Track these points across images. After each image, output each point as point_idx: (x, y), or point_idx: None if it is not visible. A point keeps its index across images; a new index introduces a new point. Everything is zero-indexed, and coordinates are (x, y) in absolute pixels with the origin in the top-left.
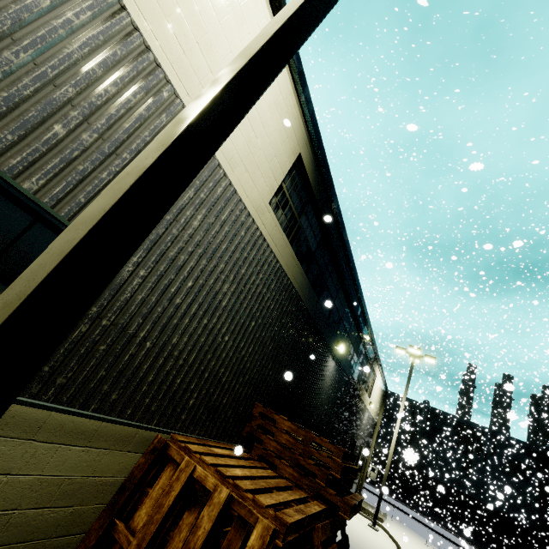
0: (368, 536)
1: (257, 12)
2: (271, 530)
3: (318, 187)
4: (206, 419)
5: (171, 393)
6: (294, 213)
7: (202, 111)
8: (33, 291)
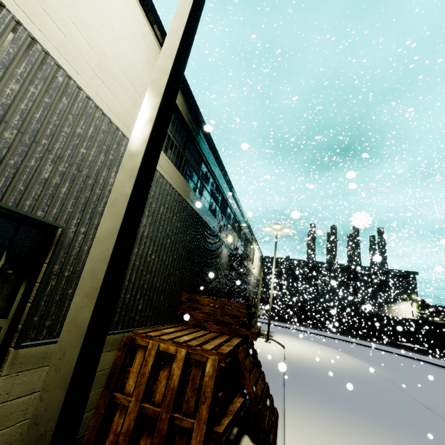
0: (265, 347)
1: None
2: (217, 360)
3: (193, 125)
4: (152, 314)
5: (126, 305)
6: (179, 149)
7: (146, 147)
8: (102, 284)
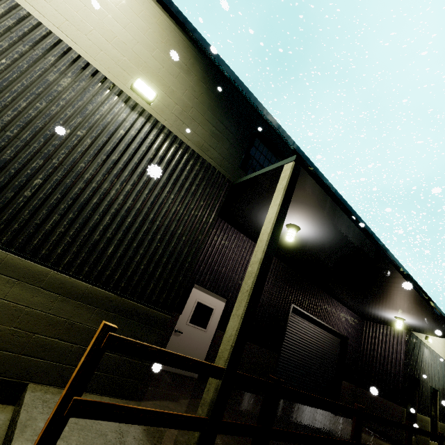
0: None
1: None
2: None
3: None
4: None
5: None
6: None
7: None
8: None
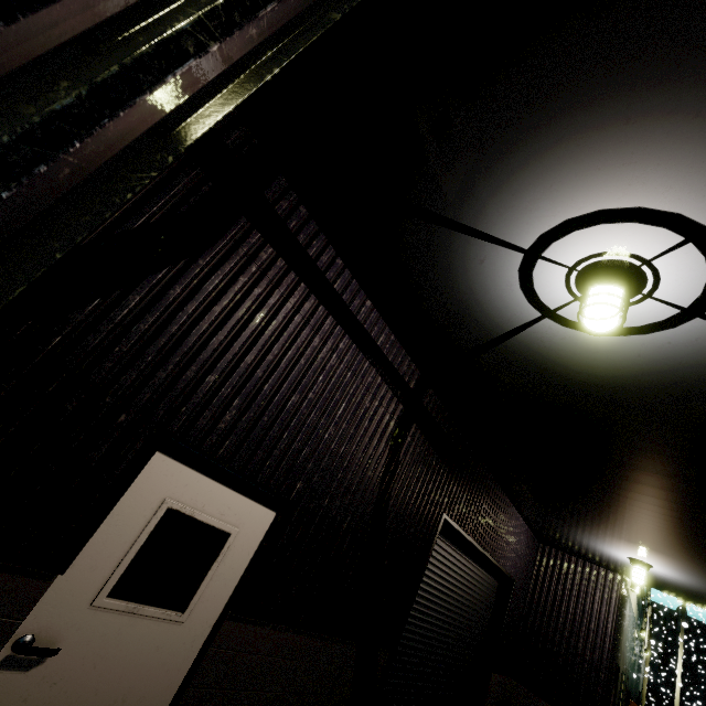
0: None
1: None
2: None
3: None
4: None
5: None
6: None
7: None
8: None
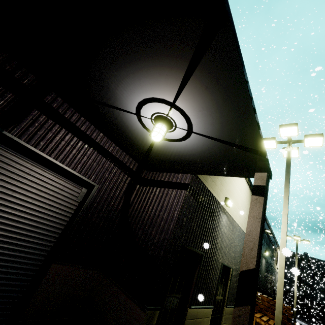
0: None
1: (242, 182)
2: None
3: None
4: None
5: None
6: None
7: (284, 277)
8: (282, 310)
